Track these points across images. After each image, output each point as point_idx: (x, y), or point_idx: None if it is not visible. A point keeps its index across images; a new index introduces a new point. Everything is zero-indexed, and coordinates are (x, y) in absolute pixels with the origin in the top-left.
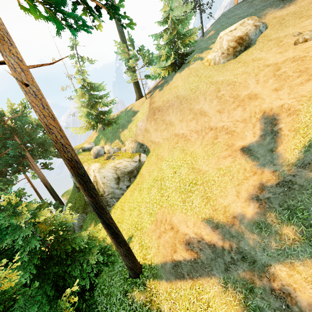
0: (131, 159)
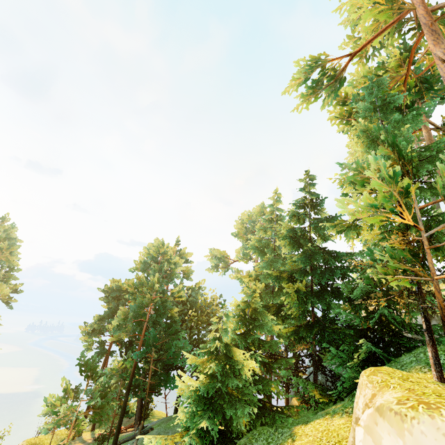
0: None
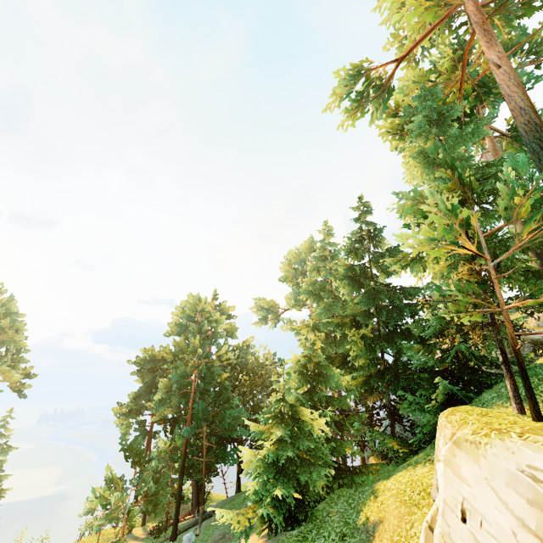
0: (537, 329)
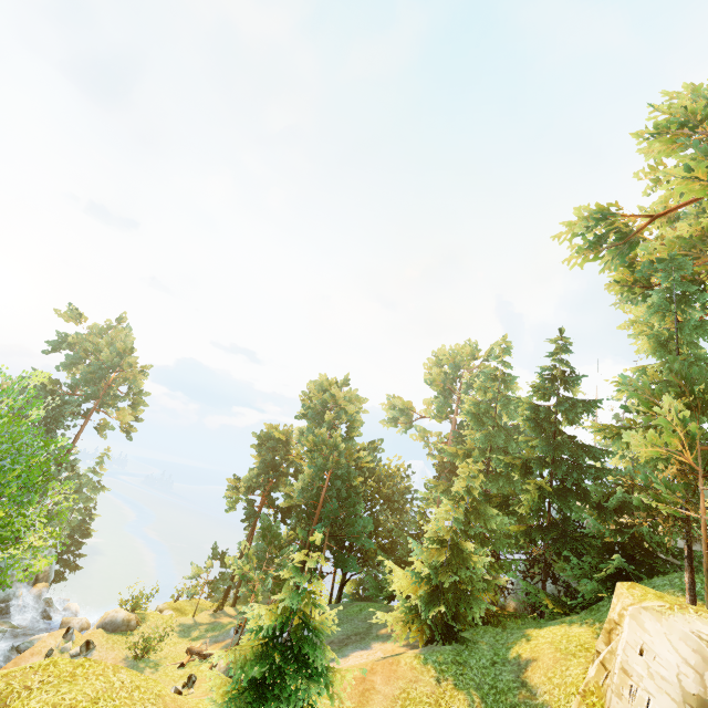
0: None
